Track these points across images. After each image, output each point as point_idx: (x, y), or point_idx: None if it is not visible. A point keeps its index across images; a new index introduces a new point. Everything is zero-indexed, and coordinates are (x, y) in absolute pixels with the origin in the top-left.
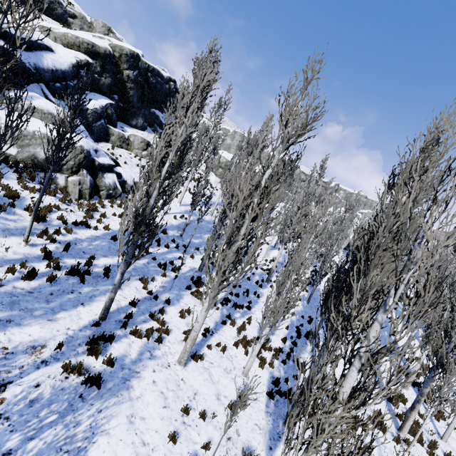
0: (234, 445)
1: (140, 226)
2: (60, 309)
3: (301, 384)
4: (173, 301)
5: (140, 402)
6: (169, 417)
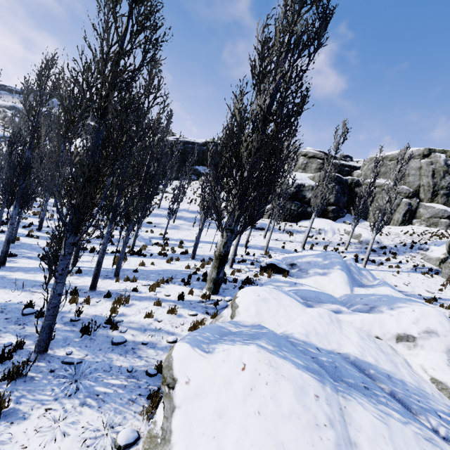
0: None
1: None
2: None
3: None
4: None
5: None
6: None
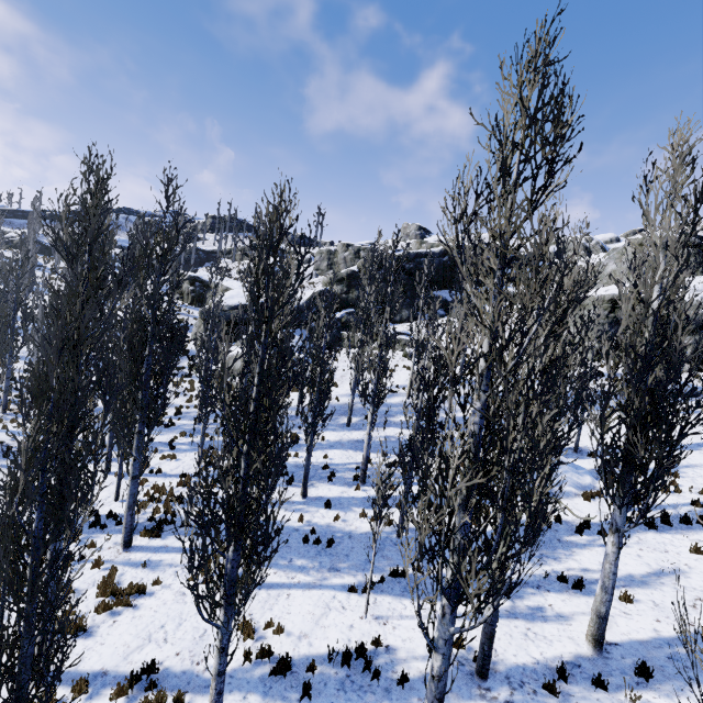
0: None
1: None
2: None
3: None
4: (180, 451)
5: None
6: None
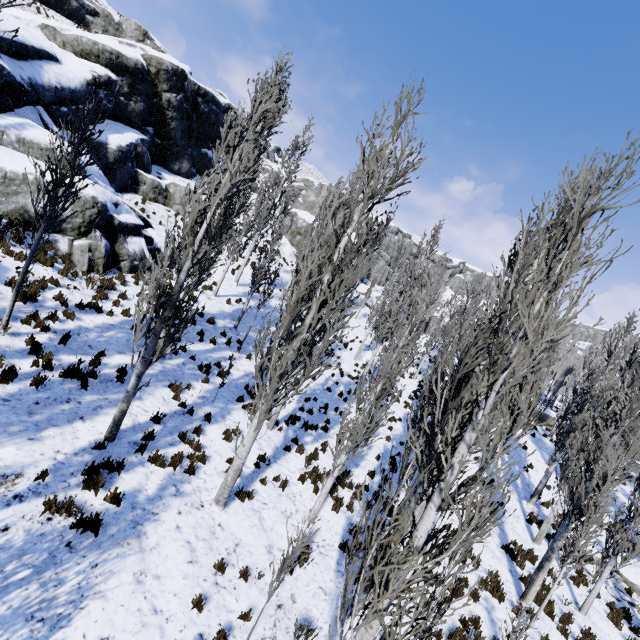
0: (286, 615)
1: (165, 311)
2: (48, 424)
3: (363, 526)
4: (216, 418)
5: (154, 554)
6: (195, 575)
